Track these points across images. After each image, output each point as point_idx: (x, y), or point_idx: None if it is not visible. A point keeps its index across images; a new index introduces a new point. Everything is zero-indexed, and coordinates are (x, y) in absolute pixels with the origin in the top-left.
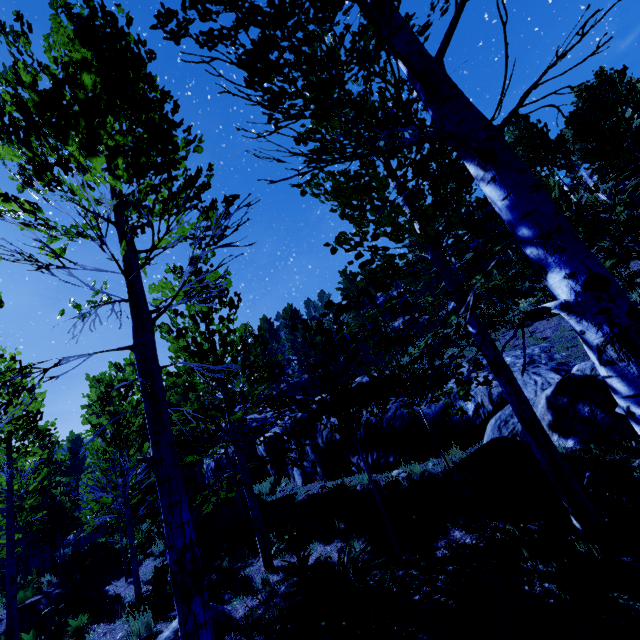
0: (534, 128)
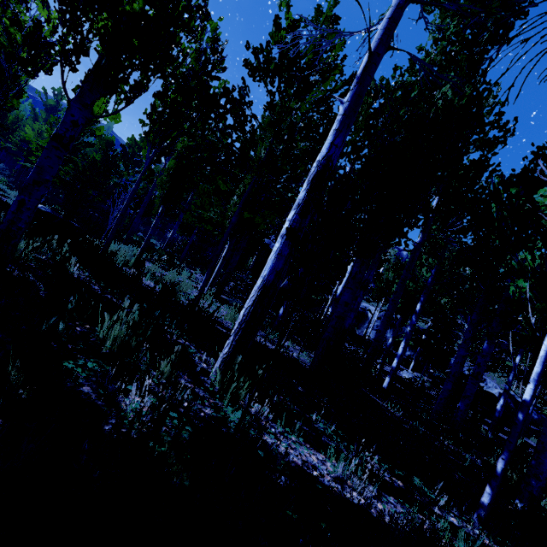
0: None
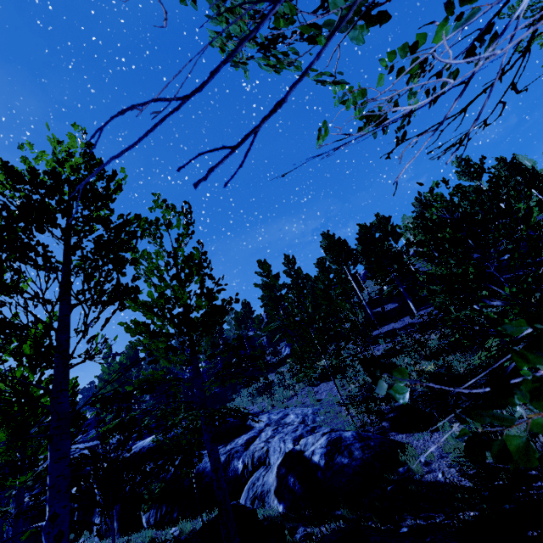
0: (337, 242)
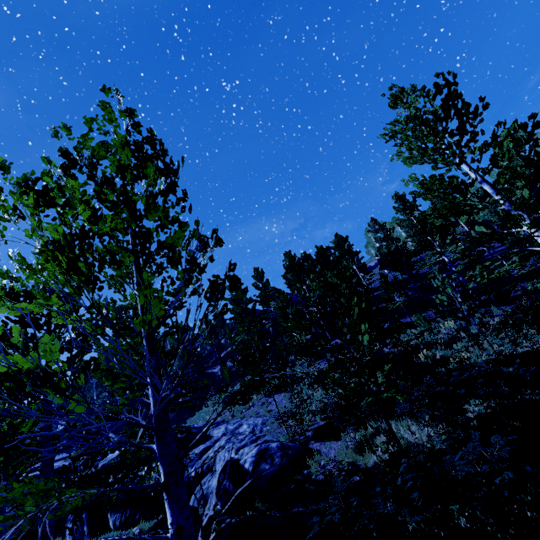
0: (298, 262)
